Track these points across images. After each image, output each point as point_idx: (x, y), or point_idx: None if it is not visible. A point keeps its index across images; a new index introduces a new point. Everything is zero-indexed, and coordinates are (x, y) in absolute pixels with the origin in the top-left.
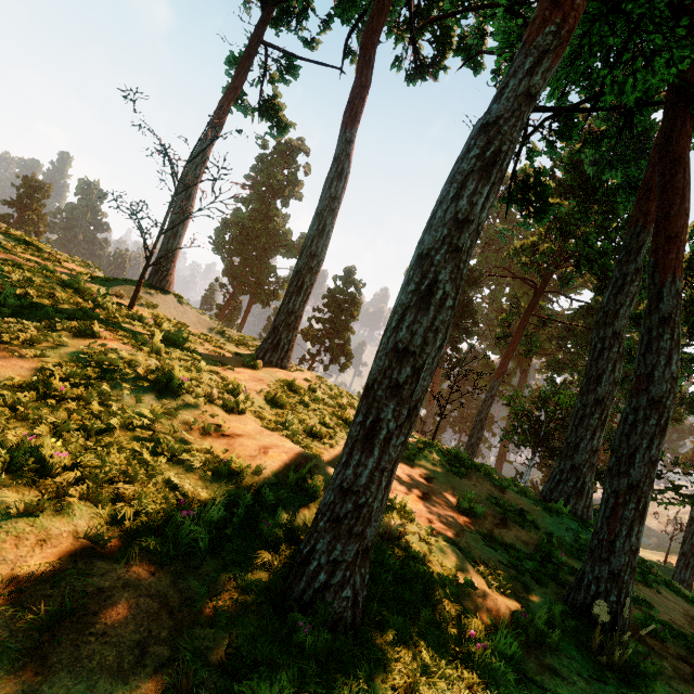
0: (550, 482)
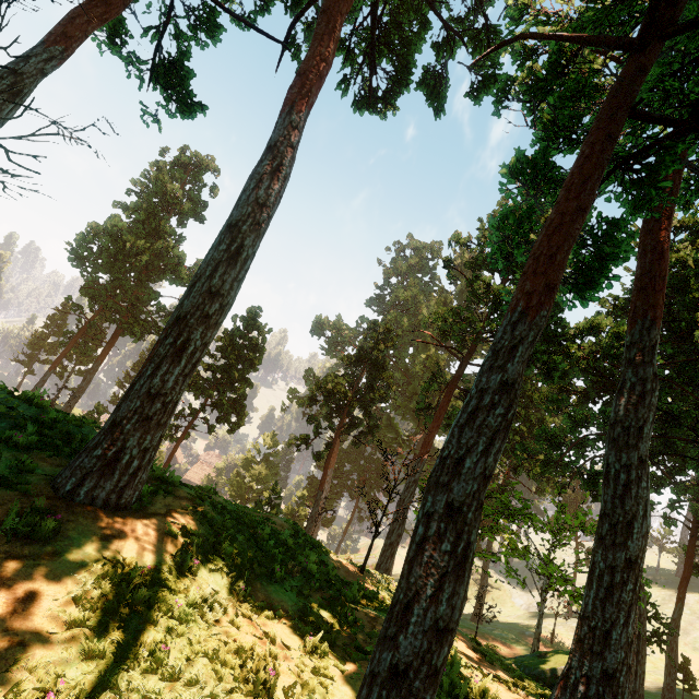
0: (567, 693)
